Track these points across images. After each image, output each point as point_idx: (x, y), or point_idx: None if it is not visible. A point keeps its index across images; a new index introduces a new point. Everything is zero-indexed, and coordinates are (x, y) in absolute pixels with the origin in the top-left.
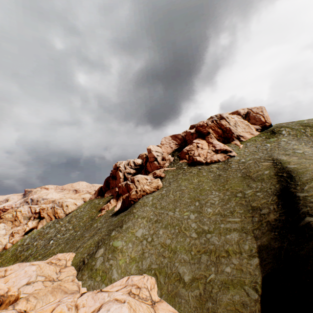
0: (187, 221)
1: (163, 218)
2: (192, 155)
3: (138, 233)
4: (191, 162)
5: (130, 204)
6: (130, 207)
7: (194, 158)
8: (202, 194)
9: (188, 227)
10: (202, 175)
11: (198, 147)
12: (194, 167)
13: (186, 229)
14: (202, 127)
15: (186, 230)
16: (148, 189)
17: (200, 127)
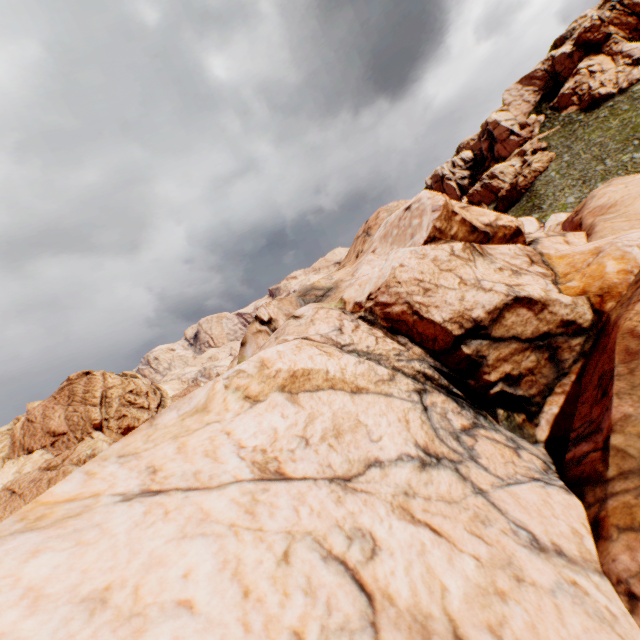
0: (632, 163)
1: (592, 178)
2: (587, 91)
3: (568, 201)
4: (588, 103)
5: (520, 195)
6: (524, 197)
7: (593, 94)
8: (637, 132)
9: (638, 166)
10: (621, 111)
11: (592, 74)
12: (598, 108)
13: (636, 168)
14: (590, 32)
15: (636, 169)
16: (539, 166)
17: (587, 34)
